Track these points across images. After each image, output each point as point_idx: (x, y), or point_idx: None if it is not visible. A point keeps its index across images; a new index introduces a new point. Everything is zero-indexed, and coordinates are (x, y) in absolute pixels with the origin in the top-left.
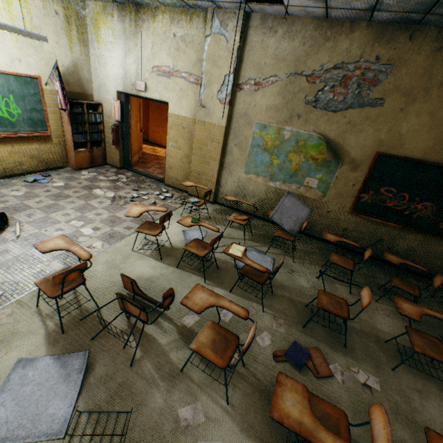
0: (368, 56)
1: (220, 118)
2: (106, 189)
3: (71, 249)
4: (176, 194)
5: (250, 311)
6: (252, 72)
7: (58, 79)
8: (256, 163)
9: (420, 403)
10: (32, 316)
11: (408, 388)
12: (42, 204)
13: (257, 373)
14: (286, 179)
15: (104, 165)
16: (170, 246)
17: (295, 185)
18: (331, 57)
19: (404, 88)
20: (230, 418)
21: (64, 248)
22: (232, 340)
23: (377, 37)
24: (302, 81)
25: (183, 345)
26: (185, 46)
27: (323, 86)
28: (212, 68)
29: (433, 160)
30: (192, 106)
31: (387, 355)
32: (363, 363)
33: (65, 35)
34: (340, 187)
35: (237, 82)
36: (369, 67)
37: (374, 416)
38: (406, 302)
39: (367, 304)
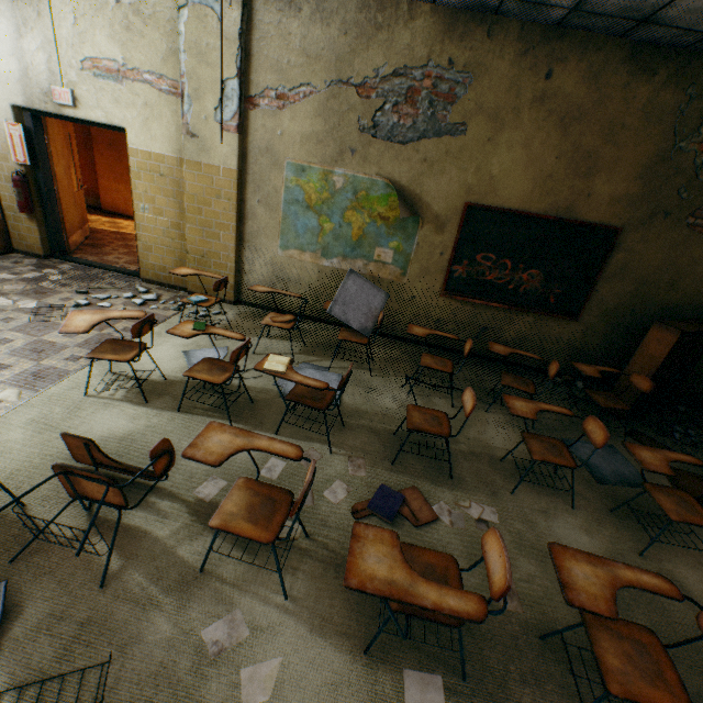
0: (439, 58)
1: (226, 156)
2: (18, 295)
3: None
4: (165, 295)
5: (311, 456)
6: (270, 76)
7: None
8: (297, 230)
9: (546, 526)
10: None
11: (531, 511)
12: None
13: (329, 542)
14: (347, 253)
15: (7, 253)
16: (162, 379)
17: (362, 262)
18: (389, 58)
19: (489, 108)
20: (293, 618)
21: None
22: (282, 498)
23: (447, 30)
24: (350, 94)
25: (202, 531)
26: (143, 24)
27: (382, 103)
28: (200, 67)
29: (534, 211)
30: (173, 136)
31: (505, 476)
32: (476, 493)
33: None
34: (425, 259)
35: (246, 94)
36: (441, 75)
37: (489, 546)
38: (519, 400)
39: (472, 409)
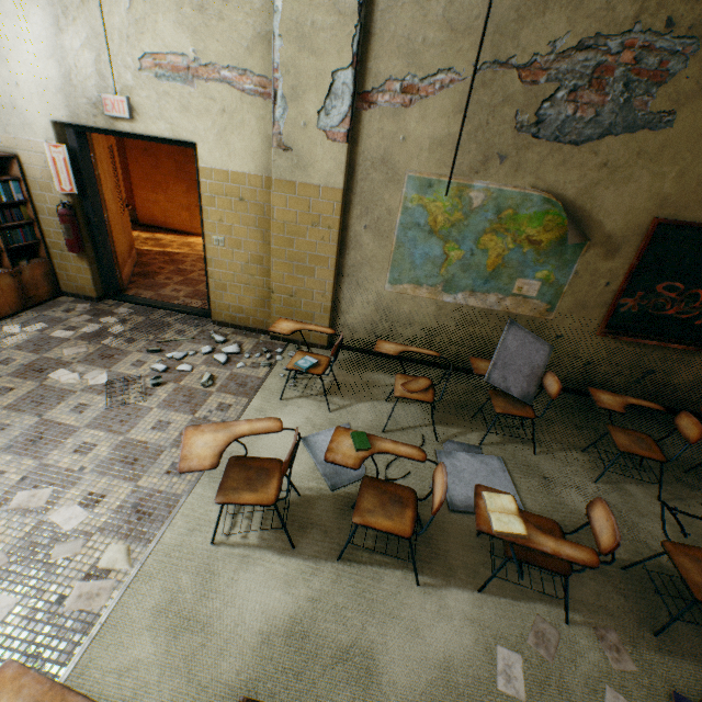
0: (651, 18)
1: (329, 173)
2: (83, 363)
3: None
4: (246, 343)
5: (545, 634)
6: (395, 62)
7: None
8: (414, 260)
9: None
10: None
11: None
12: None
13: None
14: (476, 286)
15: (55, 296)
16: (295, 496)
17: (496, 296)
18: (574, 23)
19: None
20: None
21: None
22: None
23: None
24: (508, 79)
25: None
26: None
27: (555, 89)
28: (300, 56)
29: None
30: (258, 150)
31: None
32: None
33: None
34: (583, 291)
35: (360, 88)
36: (651, 44)
37: None
38: None
39: None
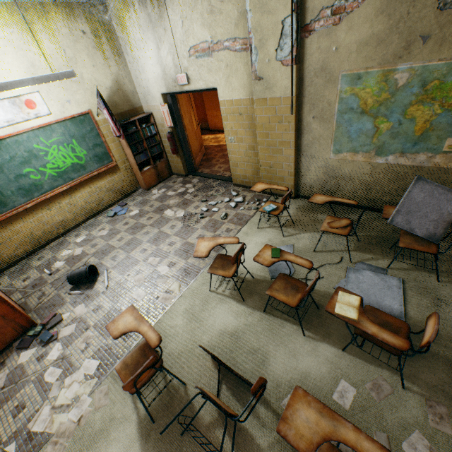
0: None
1: (285, 87)
2: (176, 207)
3: (140, 330)
4: (247, 196)
5: (380, 387)
6: None
7: (104, 107)
8: (350, 135)
9: None
10: (124, 395)
11: None
12: (123, 241)
13: None
14: (405, 149)
15: (170, 175)
16: (251, 278)
17: (425, 155)
18: None
19: None
20: None
21: (133, 330)
22: None
23: None
24: None
25: (290, 451)
26: (220, 2)
27: None
28: (262, 18)
29: None
30: (245, 83)
31: None
32: None
33: (98, 54)
34: None
35: (302, 23)
36: None
37: None
38: None
39: None
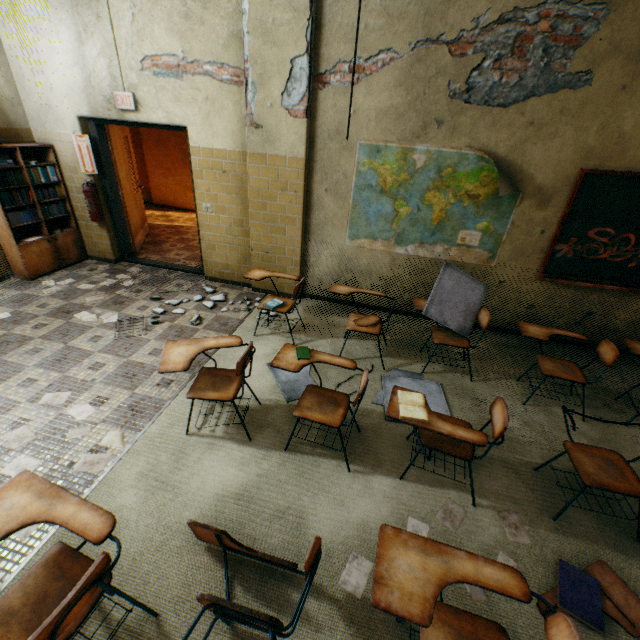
0: None
1: (293, 145)
2: (100, 308)
3: (55, 515)
4: (231, 293)
5: (453, 512)
6: (343, 47)
7: None
8: (368, 217)
9: None
10: None
11: None
12: None
13: None
14: (424, 239)
15: (83, 260)
16: (257, 405)
17: (442, 247)
18: (494, 0)
19: (629, 46)
20: None
21: (34, 519)
22: None
23: None
24: (440, 54)
25: None
26: (202, 8)
27: (481, 59)
28: (265, 48)
29: None
30: (235, 129)
31: None
32: None
33: None
34: (520, 239)
35: (315, 71)
36: (565, 12)
37: None
38: None
39: None
